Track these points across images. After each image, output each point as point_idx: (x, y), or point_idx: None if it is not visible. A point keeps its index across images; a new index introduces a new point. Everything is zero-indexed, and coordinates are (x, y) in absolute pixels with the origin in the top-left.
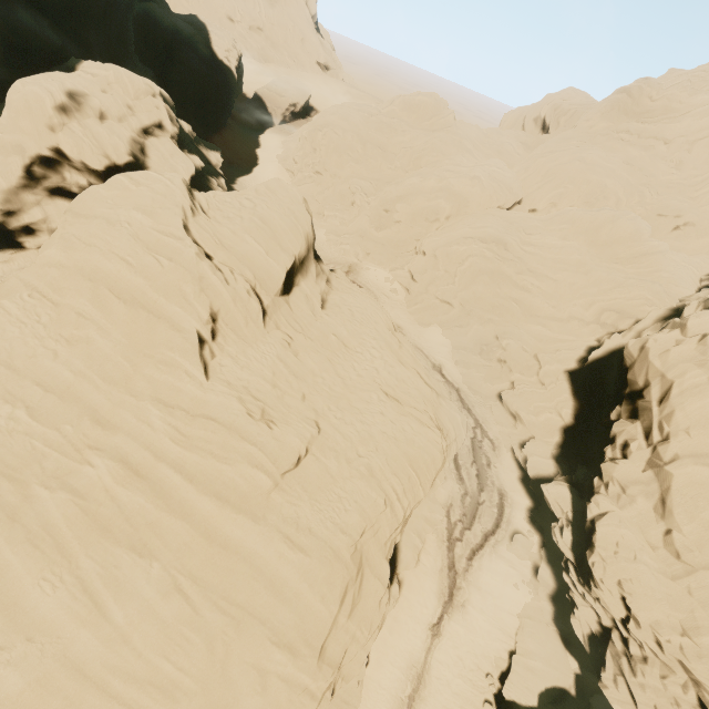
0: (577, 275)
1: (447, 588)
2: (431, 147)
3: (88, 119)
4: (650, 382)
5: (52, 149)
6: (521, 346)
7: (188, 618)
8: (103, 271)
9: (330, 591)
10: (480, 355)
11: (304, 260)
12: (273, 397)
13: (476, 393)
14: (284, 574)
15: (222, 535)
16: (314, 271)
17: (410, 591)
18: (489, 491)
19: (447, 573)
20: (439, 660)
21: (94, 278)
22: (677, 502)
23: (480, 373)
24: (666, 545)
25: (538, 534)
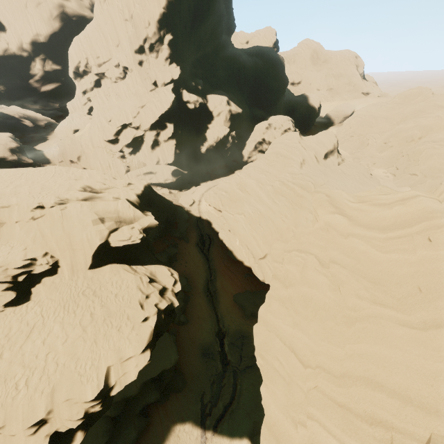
0: None
1: None
2: (413, 110)
3: (272, 129)
4: None
5: (262, 139)
6: None
7: (292, 208)
8: (279, 152)
9: None
10: None
11: (332, 151)
12: (316, 174)
13: None
14: None
15: (300, 194)
16: (336, 155)
17: None
18: None
19: None
20: None
21: (277, 153)
22: None
23: None
24: None
25: None
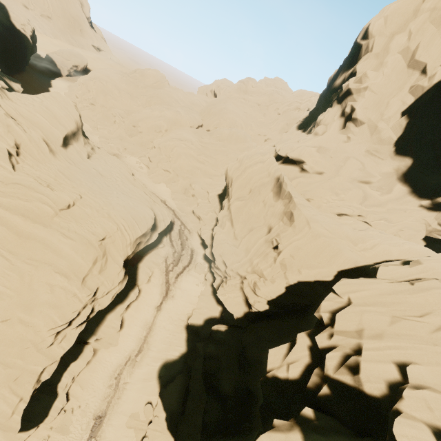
0: (223, 156)
1: (165, 291)
2: (156, 96)
3: None
4: (230, 180)
5: None
6: (200, 187)
7: (8, 267)
8: None
9: (87, 256)
10: (184, 194)
11: (75, 134)
12: (54, 182)
13: (183, 212)
14: (61, 247)
15: (26, 232)
16: (82, 141)
17: (145, 294)
18: (186, 250)
19: (165, 285)
20: (160, 320)
21: None
22: (234, 217)
23: (184, 202)
24: (235, 236)
25: (208, 263)
